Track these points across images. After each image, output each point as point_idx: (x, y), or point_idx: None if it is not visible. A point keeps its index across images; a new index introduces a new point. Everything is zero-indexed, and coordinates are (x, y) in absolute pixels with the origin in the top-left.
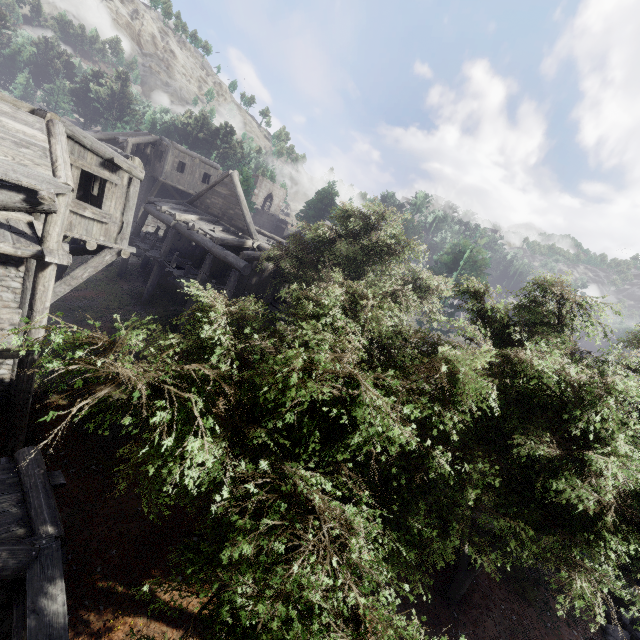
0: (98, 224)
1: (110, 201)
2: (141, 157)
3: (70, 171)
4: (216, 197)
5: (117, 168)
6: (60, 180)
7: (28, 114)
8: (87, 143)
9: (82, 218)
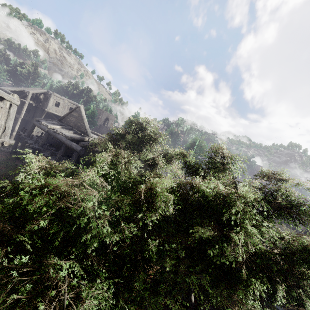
0: None
1: None
2: (37, 99)
3: None
4: (72, 117)
5: (2, 99)
6: None
7: None
8: None
9: None
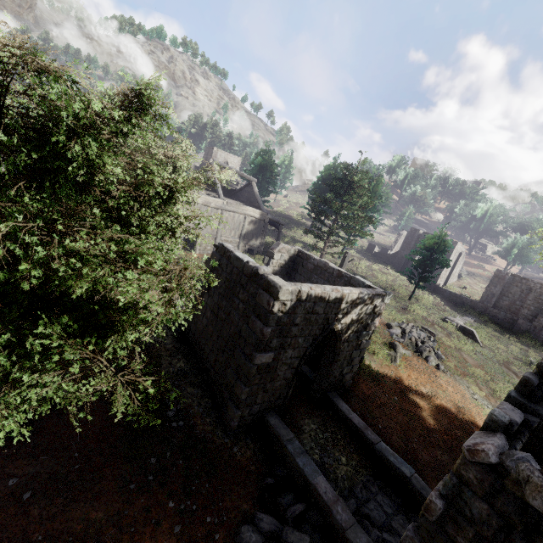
0: None
1: None
2: None
3: None
4: None
5: None
6: None
7: None
8: None
9: None
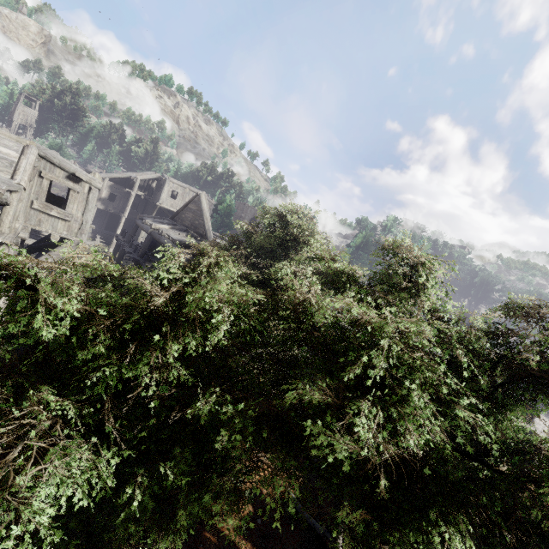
0: (62, 221)
1: (73, 204)
2: (148, 189)
3: (27, 176)
4: (188, 212)
5: (80, 180)
6: (15, 181)
7: (11, 141)
8: (56, 162)
9: (49, 216)
